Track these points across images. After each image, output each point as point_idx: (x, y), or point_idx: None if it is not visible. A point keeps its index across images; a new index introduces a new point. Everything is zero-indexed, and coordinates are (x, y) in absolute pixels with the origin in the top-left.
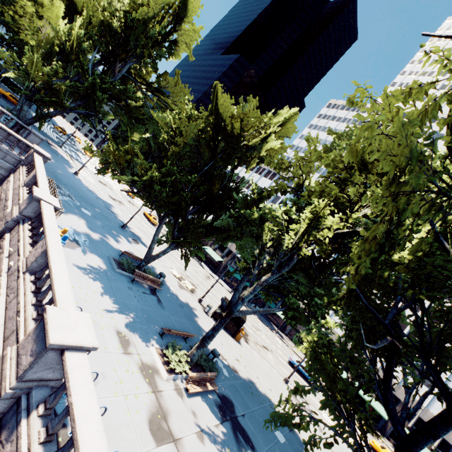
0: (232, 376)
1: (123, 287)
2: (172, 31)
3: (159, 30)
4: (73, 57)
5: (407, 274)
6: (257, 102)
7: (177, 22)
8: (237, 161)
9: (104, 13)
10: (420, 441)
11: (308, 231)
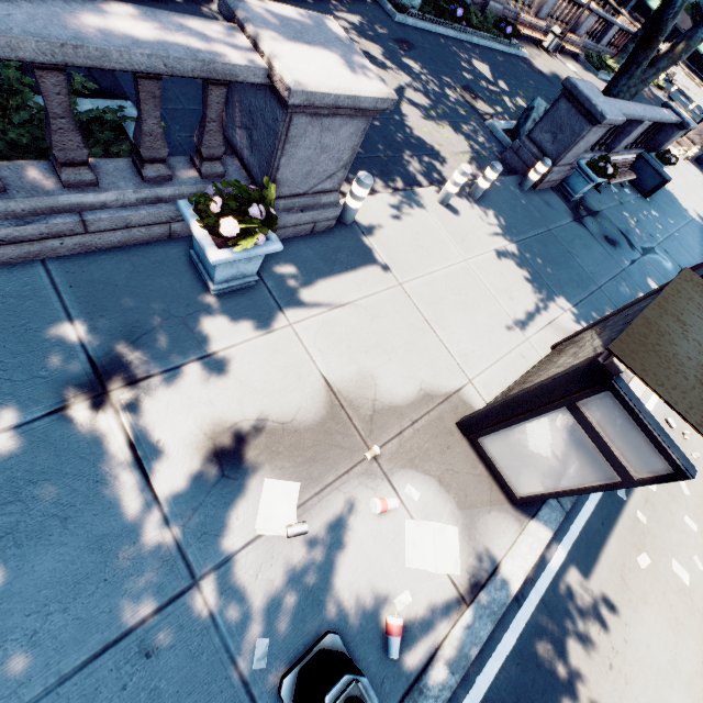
0: None
1: None
2: None
3: None
4: None
5: None
6: None
7: None
8: None
9: None
10: None
11: None
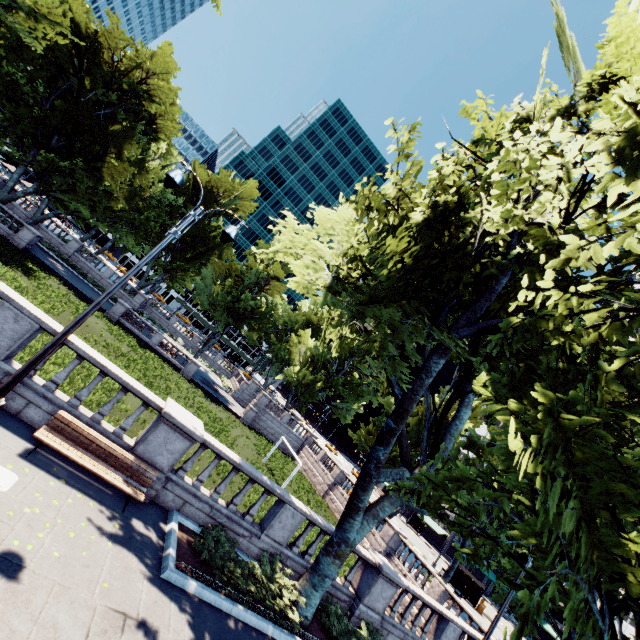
0: None
1: None
2: None
3: None
4: (319, 363)
5: None
6: None
7: None
8: None
9: None
10: None
11: None
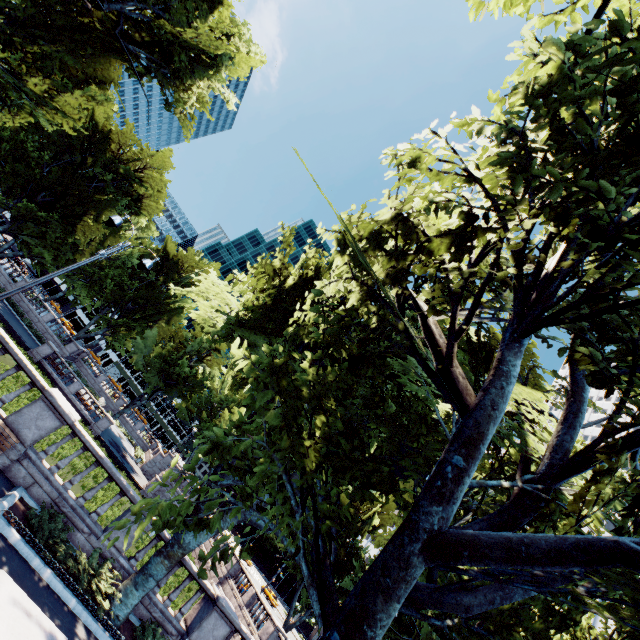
0: None
1: None
2: None
3: None
4: None
5: None
6: None
7: None
8: (356, 532)
9: None
10: None
11: None
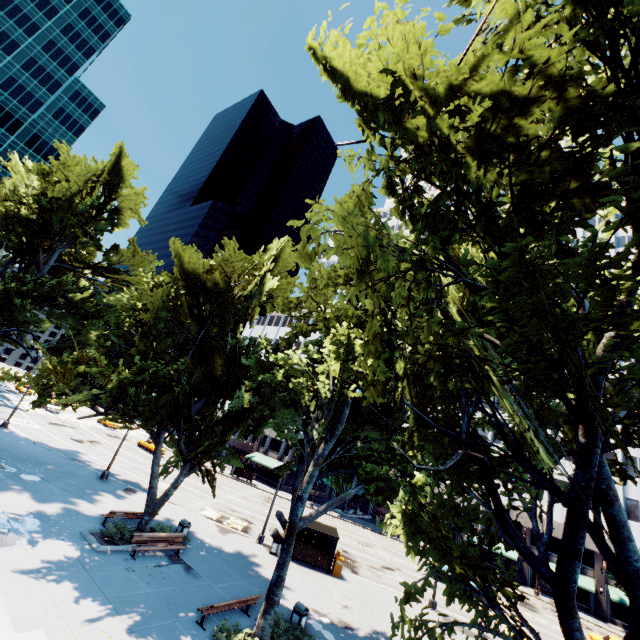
0: (341, 637)
1: (116, 573)
2: (109, 199)
3: (91, 202)
4: None
5: (435, 367)
6: (233, 245)
7: (113, 189)
8: (236, 319)
9: (7, 203)
10: (568, 571)
11: (344, 368)
